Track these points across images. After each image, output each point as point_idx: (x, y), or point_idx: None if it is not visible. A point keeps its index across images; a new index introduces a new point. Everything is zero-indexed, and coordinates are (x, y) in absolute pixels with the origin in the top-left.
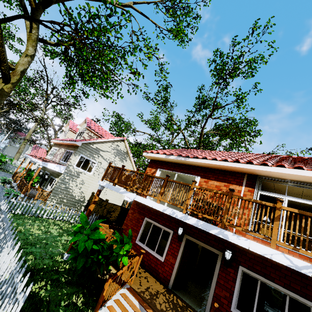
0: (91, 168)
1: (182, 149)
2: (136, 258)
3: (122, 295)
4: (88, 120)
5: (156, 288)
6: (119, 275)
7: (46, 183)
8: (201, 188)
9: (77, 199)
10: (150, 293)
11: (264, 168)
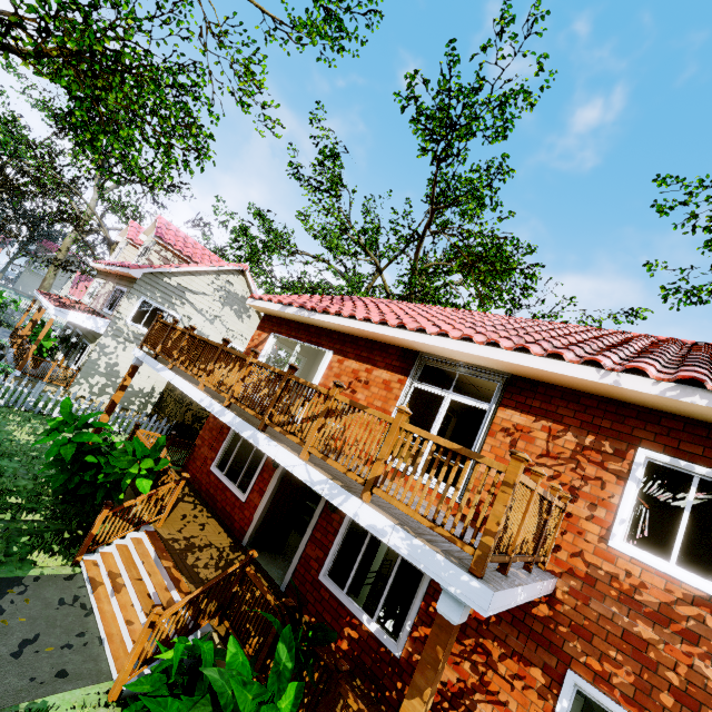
0: None
1: (343, 297)
2: (170, 484)
3: (133, 540)
4: (162, 222)
5: (211, 540)
6: (128, 507)
7: (74, 352)
8: (258, 363)
9: (136, 389)
10: (190, 544)
11: (420, 338)
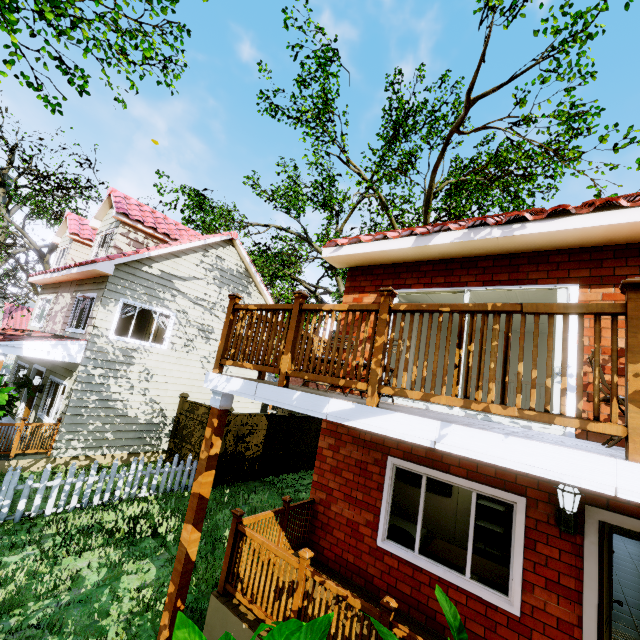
0: (161, 333)
1: None
2: None
3: None
4: (118, 195)
5: None
6: None
7: (42, 397)
8: None
9: (143, 423)
10: None
11: None
